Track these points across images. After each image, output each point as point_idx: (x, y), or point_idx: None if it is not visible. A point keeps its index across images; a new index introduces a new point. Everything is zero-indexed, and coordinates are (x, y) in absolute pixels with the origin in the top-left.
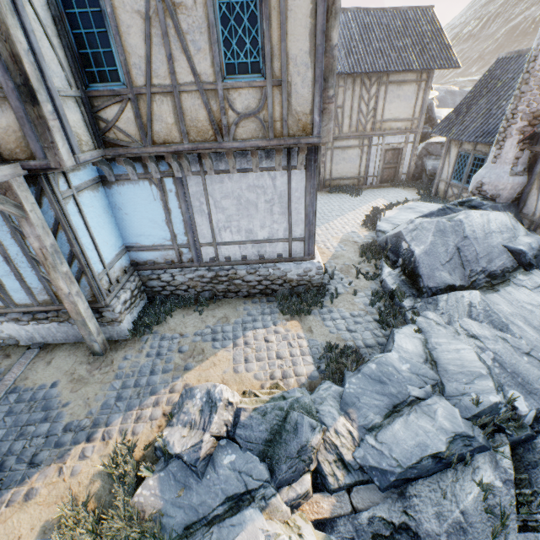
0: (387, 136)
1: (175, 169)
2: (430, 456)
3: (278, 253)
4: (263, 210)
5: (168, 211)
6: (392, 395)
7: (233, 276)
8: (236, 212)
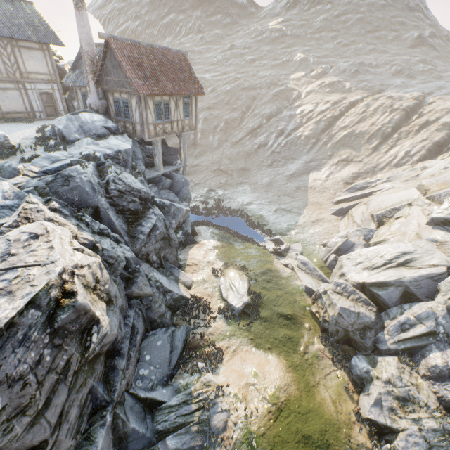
0: (37, 84)
1: None
2: (67, 165)
3: None
4: None
5: None
6: (53, 160)
7: None
8: None
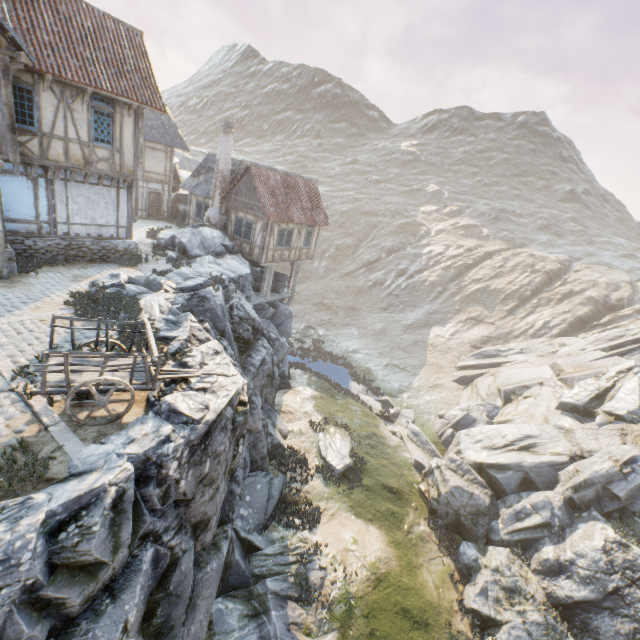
0: (150, 182)
1: (50, 174)
2: (200, 285)
3: (111, 234)
4: (103, 207)
5: (38, 198)
6: (185, 277)
7: (82, 245)
8: (86, 206)
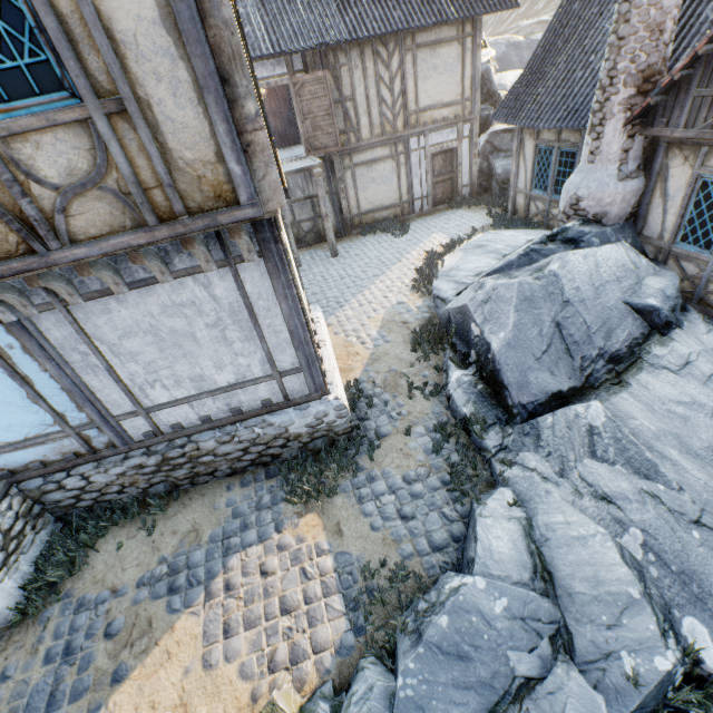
0: (431, 133)
1: None
2: None
3: (263, 400)
4: (210, 341)
5: (24, 381)
6: (484, 684)
7: (195, 453)
8: (160, 354)
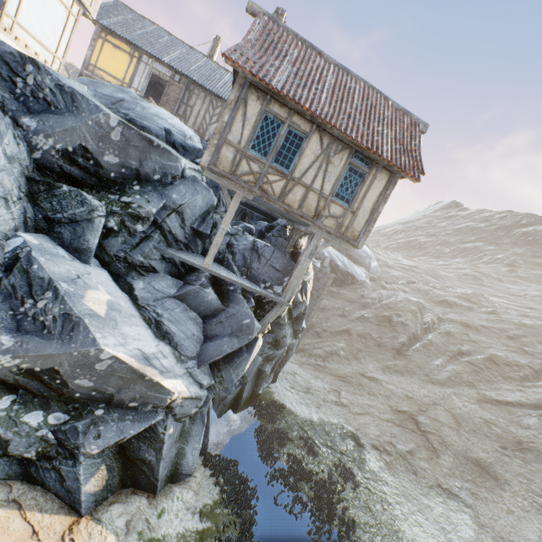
0: None
1: None
2: None
3: None
4: None
5: None
6: None
7: None
8: None
